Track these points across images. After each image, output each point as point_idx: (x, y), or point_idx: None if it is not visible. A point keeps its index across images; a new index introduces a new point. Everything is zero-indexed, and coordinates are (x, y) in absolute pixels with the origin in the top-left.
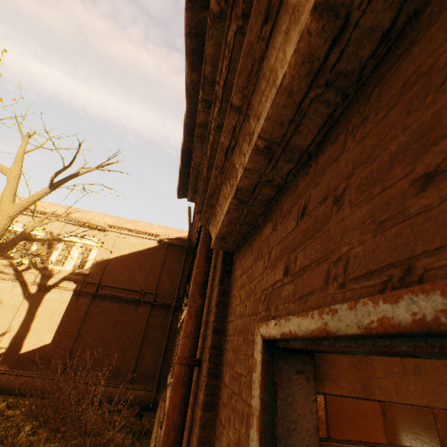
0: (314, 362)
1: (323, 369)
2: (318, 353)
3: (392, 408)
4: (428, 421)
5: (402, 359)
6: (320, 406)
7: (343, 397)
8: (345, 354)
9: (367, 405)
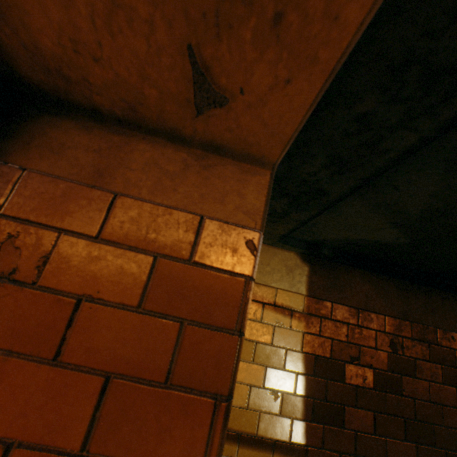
0: (28, 134)
1: (39, 143)
2: (42, 125)
3: (131, 203)
4: (186, 228)
5: (187, 158)
6: (5, 179)
7: (52, 177)
8: (89, 135)
9: (89, 193)
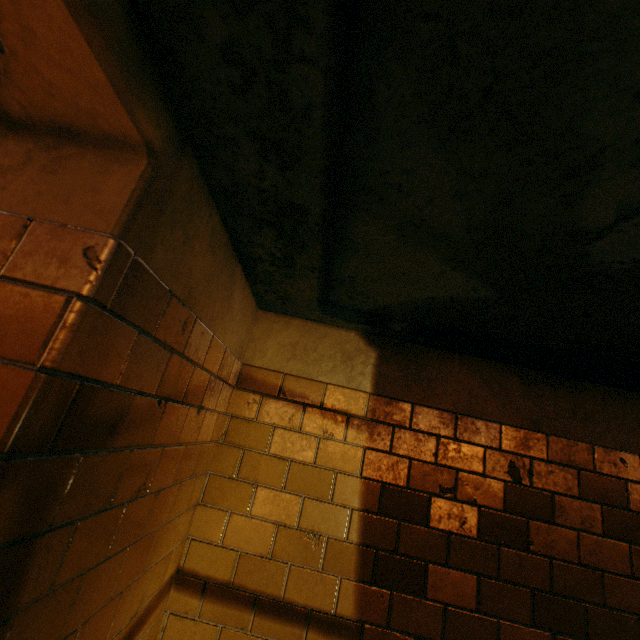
0: None
1: None
2: None
3: None
4: (3, 235)
5: (33, 150)
6: None
7: None
8: None
9: None
